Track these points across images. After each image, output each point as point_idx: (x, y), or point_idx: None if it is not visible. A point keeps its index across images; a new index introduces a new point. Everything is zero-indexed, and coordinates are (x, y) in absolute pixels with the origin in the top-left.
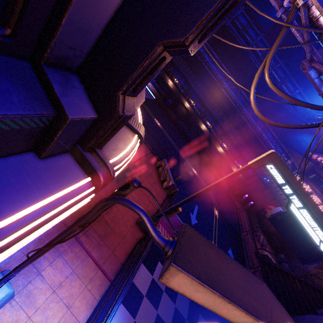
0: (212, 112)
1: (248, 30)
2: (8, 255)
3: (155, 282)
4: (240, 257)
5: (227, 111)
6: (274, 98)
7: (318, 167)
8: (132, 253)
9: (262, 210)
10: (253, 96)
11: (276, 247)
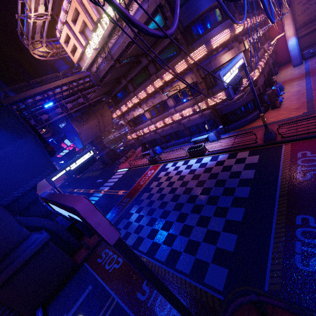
0: None
1: None
2: (197, 108)
3: (245, 159)
4: None
5: None
6: None
7: None
8: (247, 145)
9: None
10: None
11: None
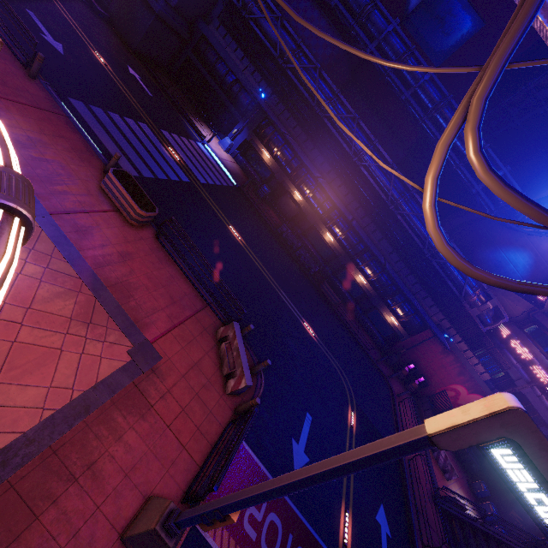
0: (343, 211)
1: (406, 62)
2: None
3: None
4: (403, 521)
5: (372, 207)
6: (455, 183)
7: (540, 311)
8: None
9: (440, 393)
10: (431, 202)
11: (470, 465)
